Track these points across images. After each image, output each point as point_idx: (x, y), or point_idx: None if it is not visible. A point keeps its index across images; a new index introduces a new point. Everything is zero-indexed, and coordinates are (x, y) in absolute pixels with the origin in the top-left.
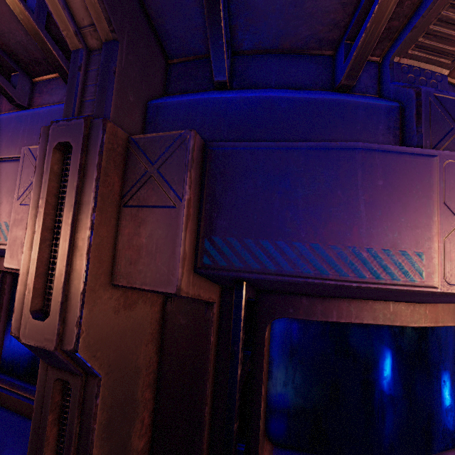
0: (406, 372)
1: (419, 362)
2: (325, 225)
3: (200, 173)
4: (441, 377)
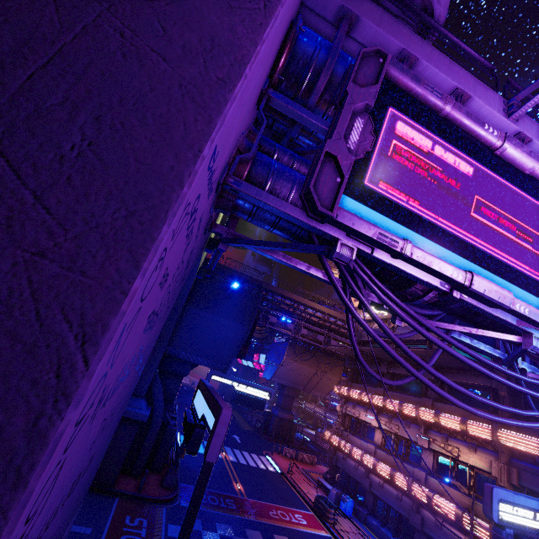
0: None
1: None
2: (532, 483)
3: (517, 473)
4: None
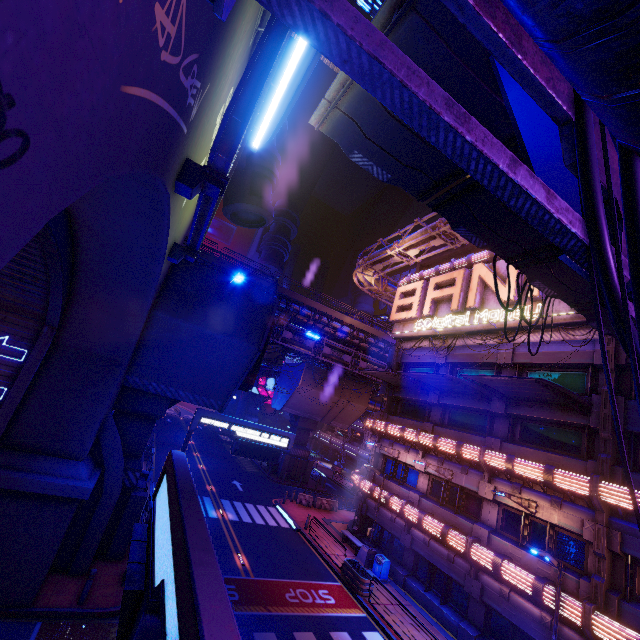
0: None
1: None
2: None
3: (620, 537)
4: None
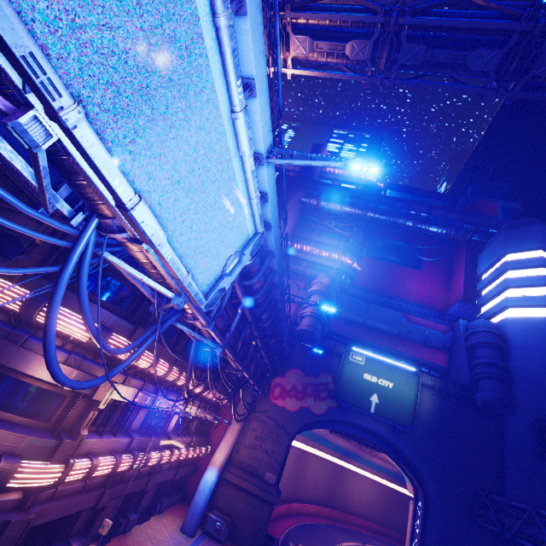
0: (0, 385)
1: (5, 385)
2: None
3: None
4: (10, 391)
